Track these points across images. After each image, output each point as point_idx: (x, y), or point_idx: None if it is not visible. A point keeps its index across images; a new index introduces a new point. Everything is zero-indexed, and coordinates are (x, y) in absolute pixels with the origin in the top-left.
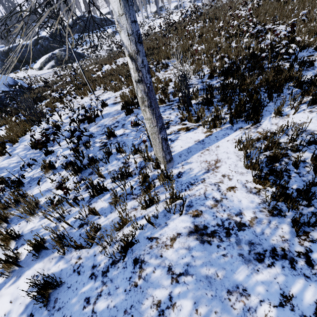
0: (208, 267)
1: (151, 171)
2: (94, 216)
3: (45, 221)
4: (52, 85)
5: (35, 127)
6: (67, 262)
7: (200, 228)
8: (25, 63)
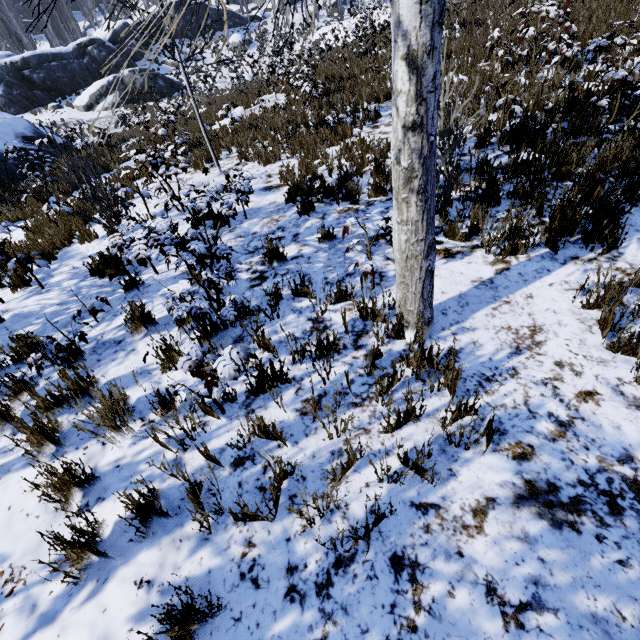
0: (590, 592)
1: (383, 343)
2: (266, 440)
3: (147, 444)
4: (116, 143)
5: (125, 225)
6: (221, 553)
7: (541, 488)
8: (56, 93)
